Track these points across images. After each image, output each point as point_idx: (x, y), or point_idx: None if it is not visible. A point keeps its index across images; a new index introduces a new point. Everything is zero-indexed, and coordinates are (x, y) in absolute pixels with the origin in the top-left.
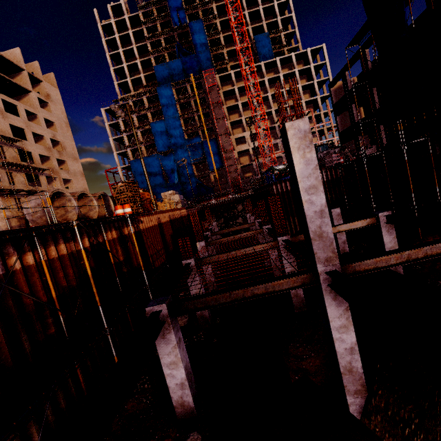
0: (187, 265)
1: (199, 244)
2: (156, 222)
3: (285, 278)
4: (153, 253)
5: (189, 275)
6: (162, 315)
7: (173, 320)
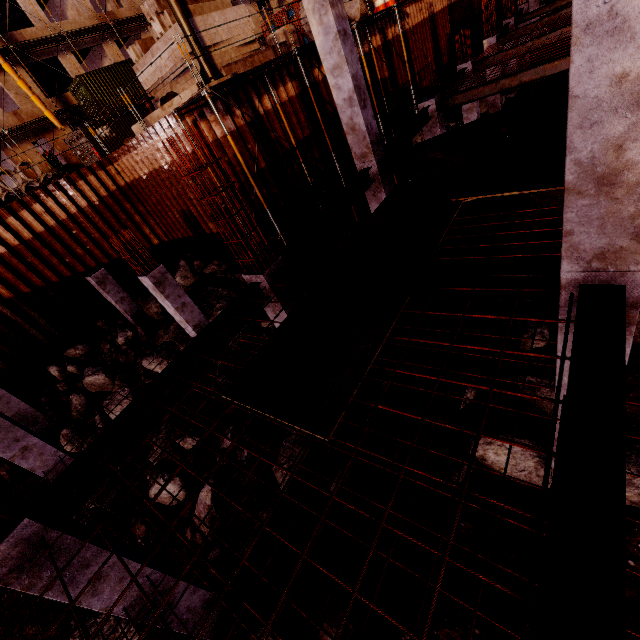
0: (461, 71)
1: (487, 42)
2: (427, 14)
3: (561, 58)
4: (420, 68)
5: (461, 83)
6: (430, 111)
7: (439, 116)
